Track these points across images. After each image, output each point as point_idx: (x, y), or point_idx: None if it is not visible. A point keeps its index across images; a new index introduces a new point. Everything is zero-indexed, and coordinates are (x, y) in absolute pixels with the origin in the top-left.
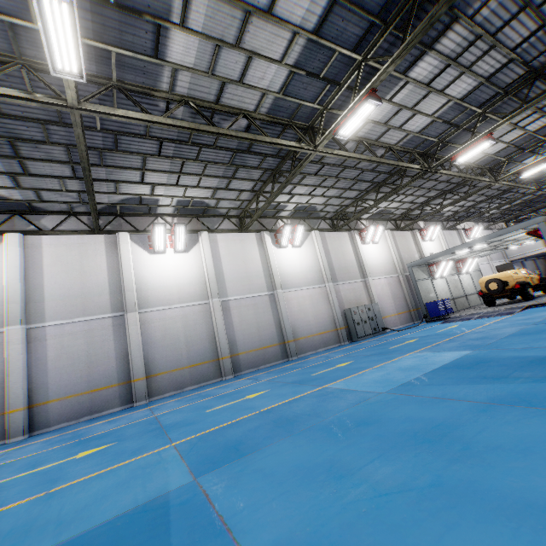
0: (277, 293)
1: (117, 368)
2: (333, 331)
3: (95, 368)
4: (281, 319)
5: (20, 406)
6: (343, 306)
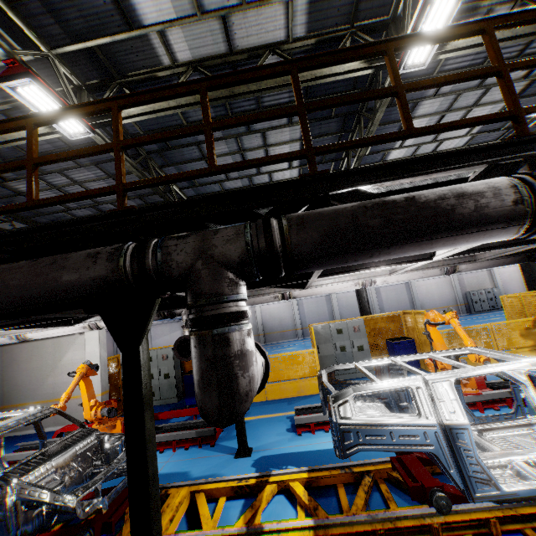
0: (410, 282)
1: (329, 318)
2: (454, 306)
3: (321, 317)
4: (412, 298)
5: (299, 328)
6: (465, 289)
